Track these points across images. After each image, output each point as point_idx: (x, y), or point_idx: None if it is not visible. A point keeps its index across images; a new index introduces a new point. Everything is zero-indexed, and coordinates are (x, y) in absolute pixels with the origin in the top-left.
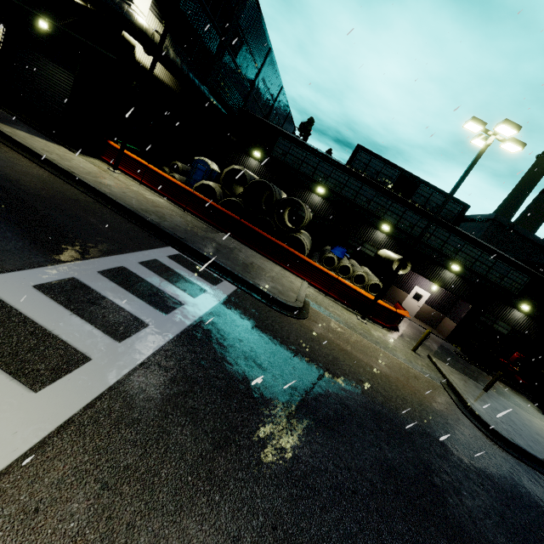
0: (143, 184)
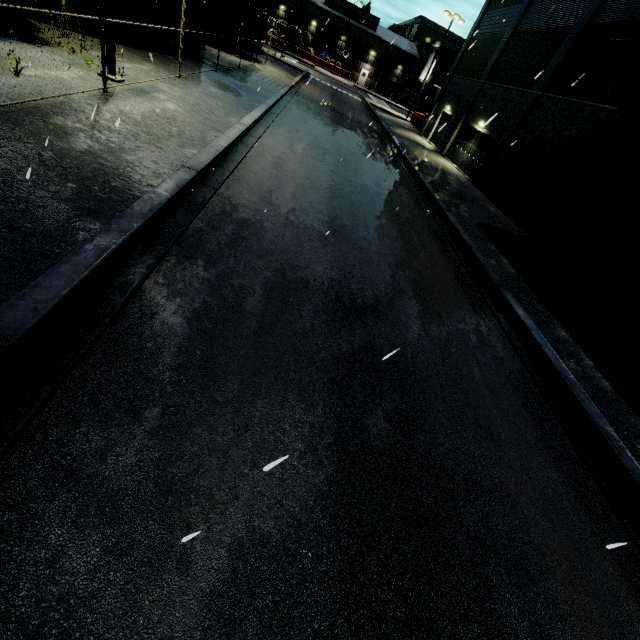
0: None
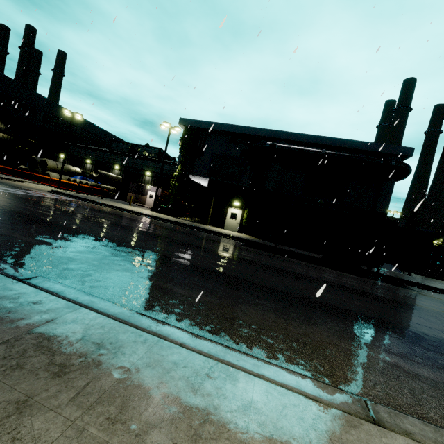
0: None
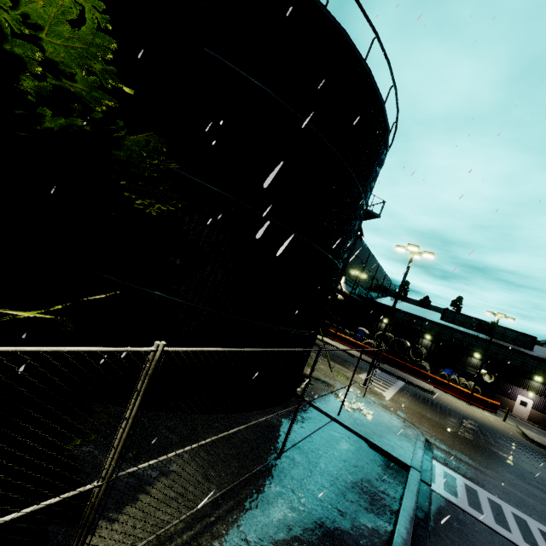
0: (344, 345)
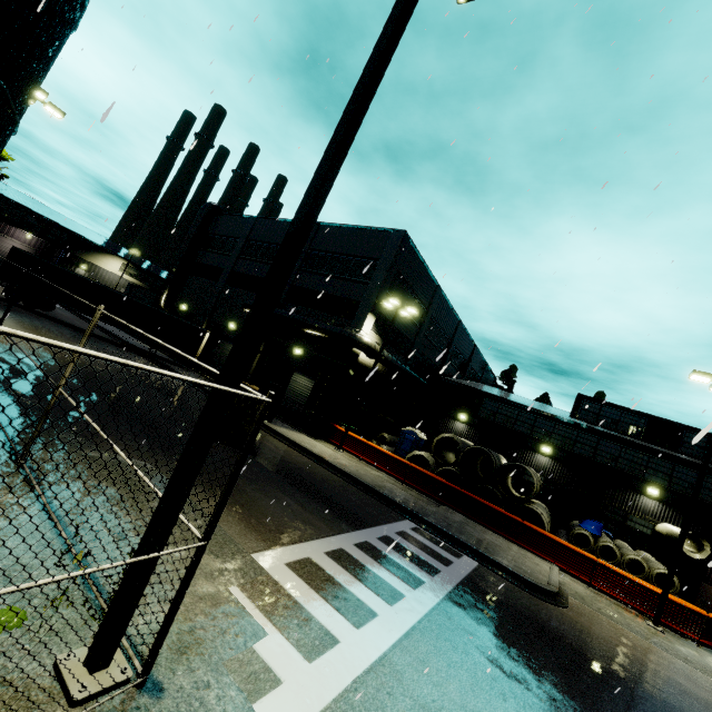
0: (362, 460)
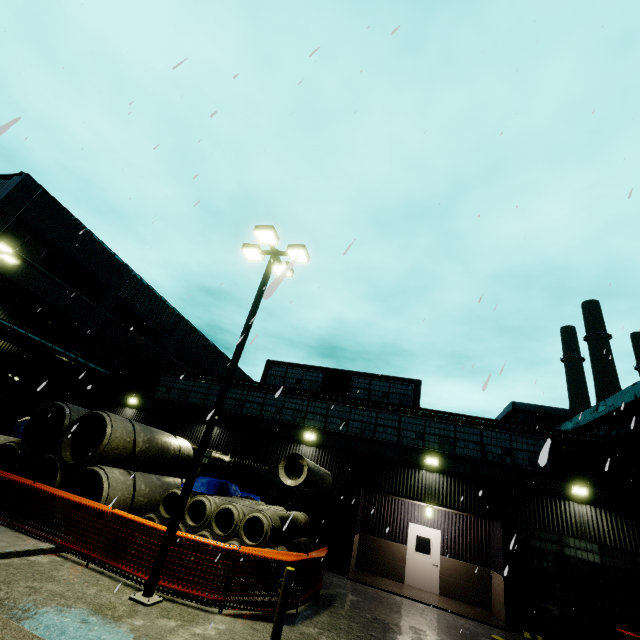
0: None
